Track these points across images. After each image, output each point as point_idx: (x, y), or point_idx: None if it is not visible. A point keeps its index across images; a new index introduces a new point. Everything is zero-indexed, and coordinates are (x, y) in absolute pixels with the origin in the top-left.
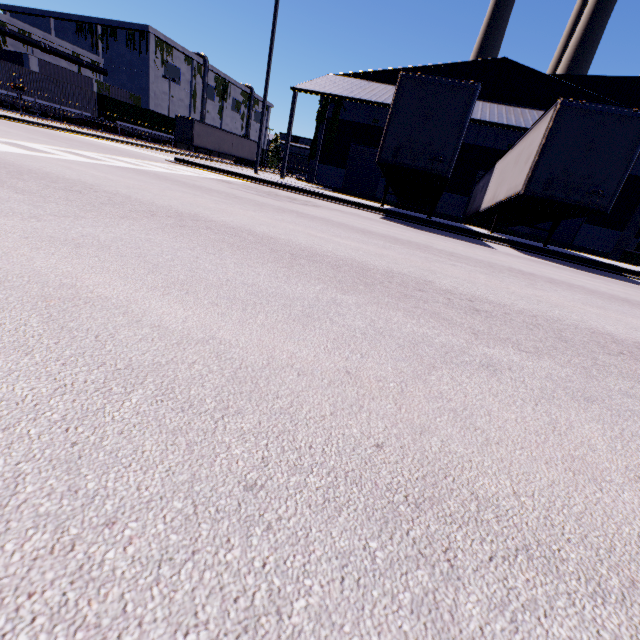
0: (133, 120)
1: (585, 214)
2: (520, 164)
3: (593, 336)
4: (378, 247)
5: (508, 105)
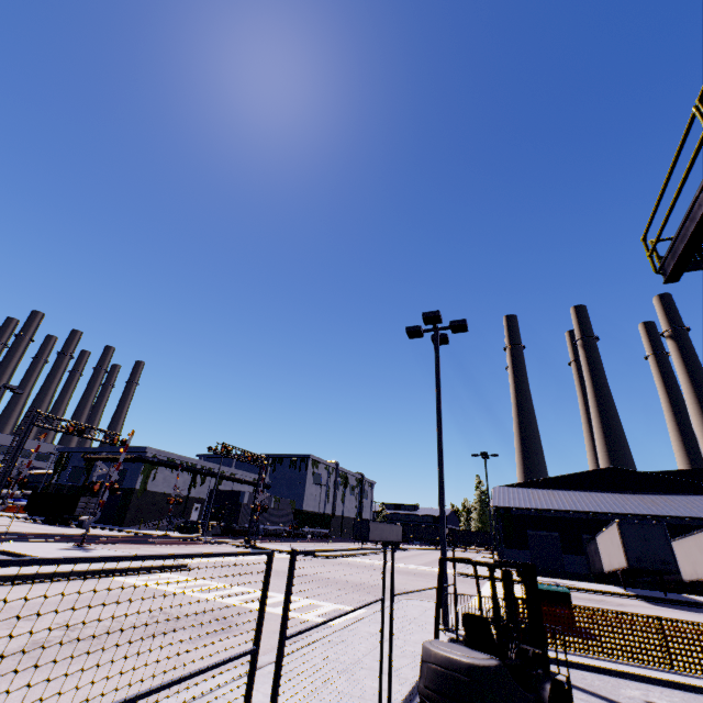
0: (308, 524)
1: None
2: None
3: None
4: None
5: (634, 493)
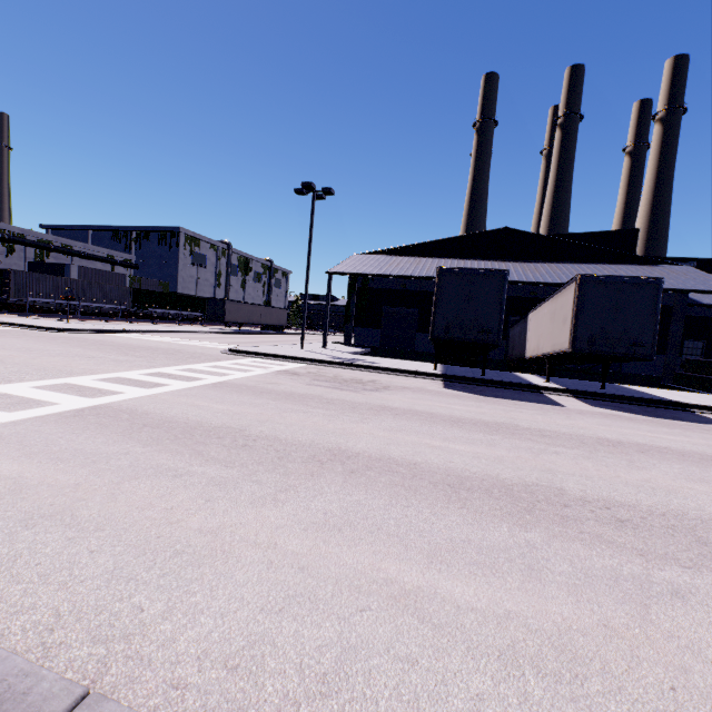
0: (164, 305)
1: (632, 359)
2: (557, 323)
3: None
4: (486, 445)
5: (520, 262)
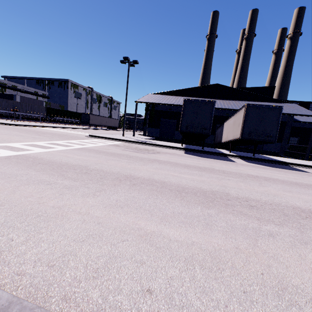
0: (61, 116)
1: (266, 143)
2: (236, 126)
3: (294, 210)
4: (198, 176)
5: (222, 99)
